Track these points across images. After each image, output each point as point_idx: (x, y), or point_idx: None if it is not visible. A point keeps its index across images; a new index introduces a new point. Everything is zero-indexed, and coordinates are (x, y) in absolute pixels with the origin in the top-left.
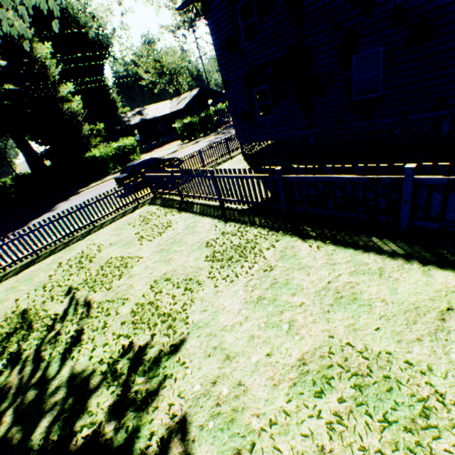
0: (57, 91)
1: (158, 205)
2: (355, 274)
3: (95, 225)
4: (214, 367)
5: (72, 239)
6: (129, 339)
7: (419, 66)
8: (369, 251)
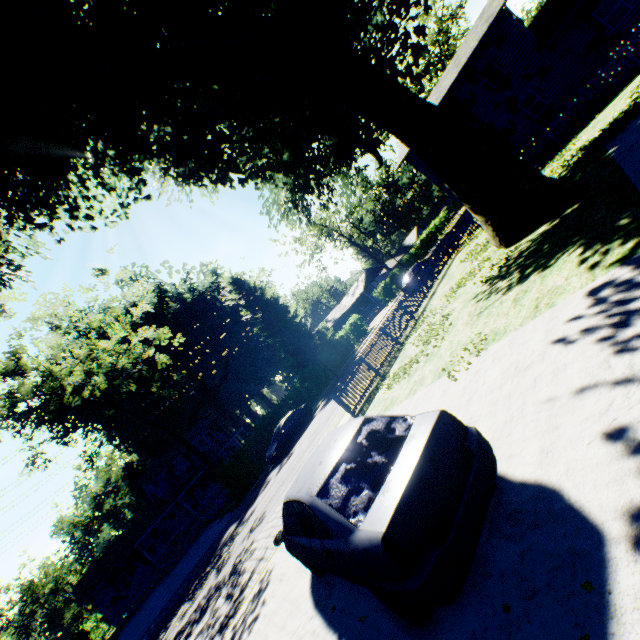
0: (288, 312)
1: (466, 245)
2: (618, 98)
3: (437, 278)
4: (600, 127)
5: (435, 285)
6: (557, 171)
7: (557, 80)
8: (616, 97)
